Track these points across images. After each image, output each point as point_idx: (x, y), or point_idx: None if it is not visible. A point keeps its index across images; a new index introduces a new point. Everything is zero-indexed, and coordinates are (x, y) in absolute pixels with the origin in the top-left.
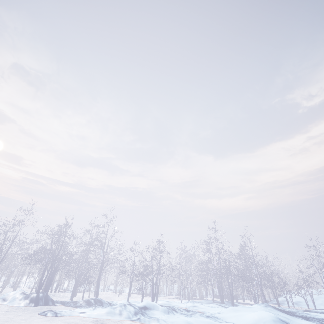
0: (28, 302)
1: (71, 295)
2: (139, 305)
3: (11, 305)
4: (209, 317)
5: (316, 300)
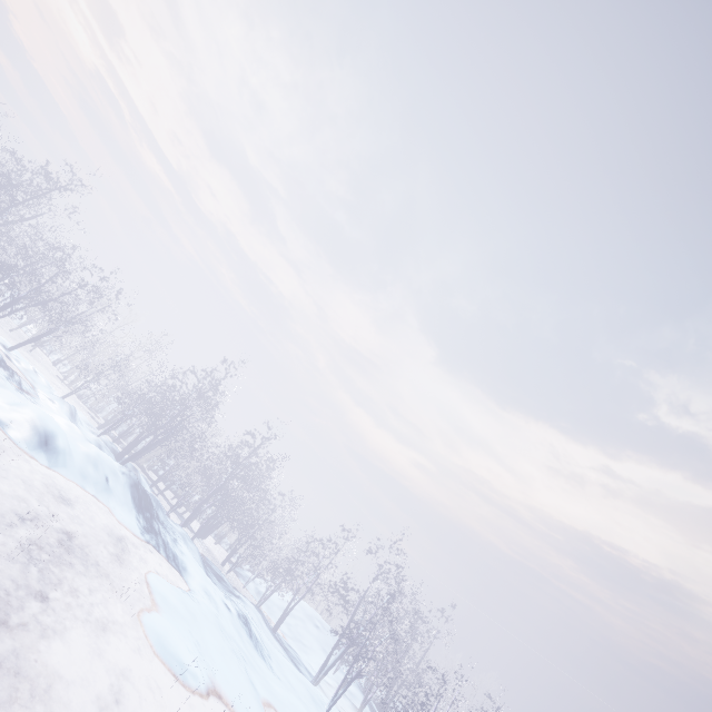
0: None
1: None
2: None
3: None
4: None
5: (290, 616)
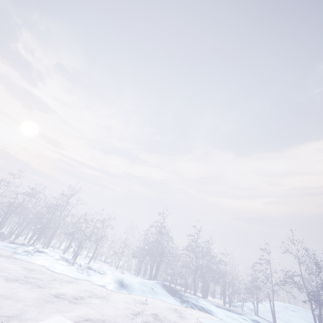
0: None
1: (32, 243)
2: (40, 249)
3: None
4: (82, 270)
5: (276, 313)
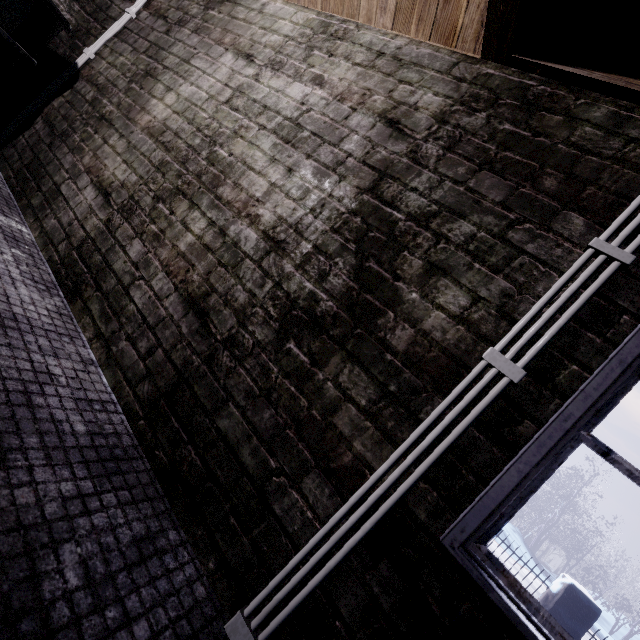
0: None
1: None
2: None
3: None
4: None
5: None
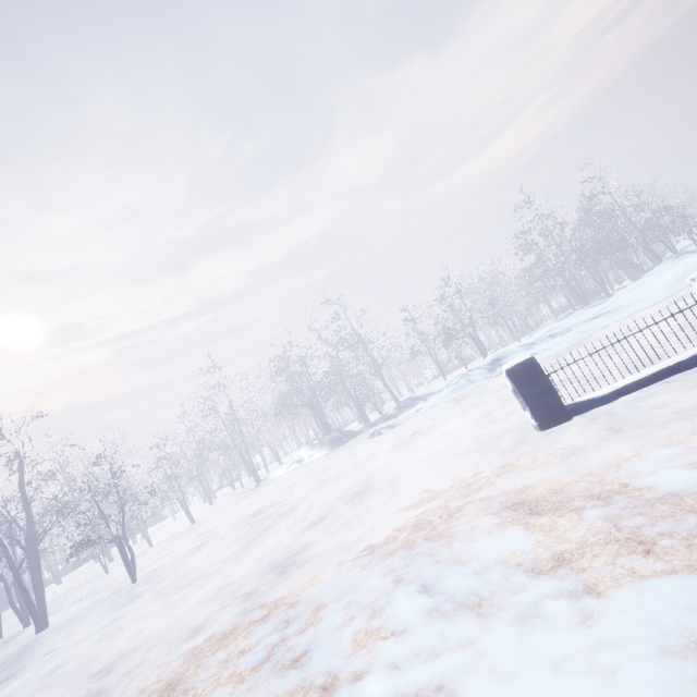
0: (330, 447)
1: (362, 422)
2: (485, 363)
3: (316, 458)
4: (597, 317)
5: None
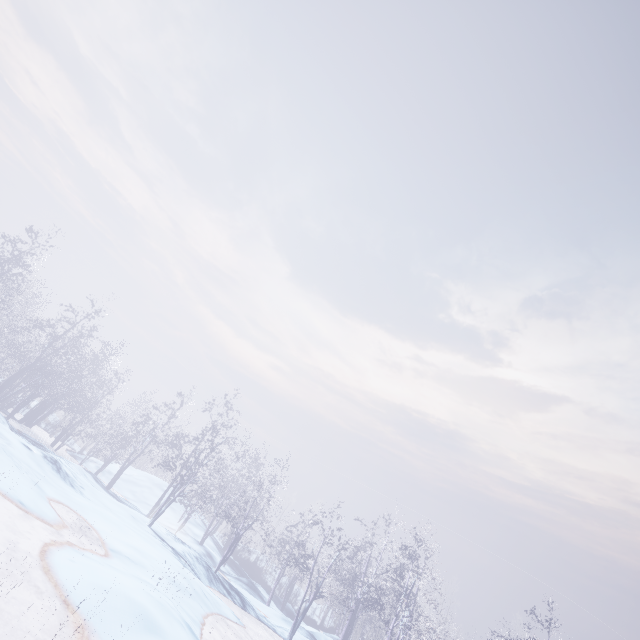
0: None
1: None
2: None
3: None
4: None
5: (136, 486)
